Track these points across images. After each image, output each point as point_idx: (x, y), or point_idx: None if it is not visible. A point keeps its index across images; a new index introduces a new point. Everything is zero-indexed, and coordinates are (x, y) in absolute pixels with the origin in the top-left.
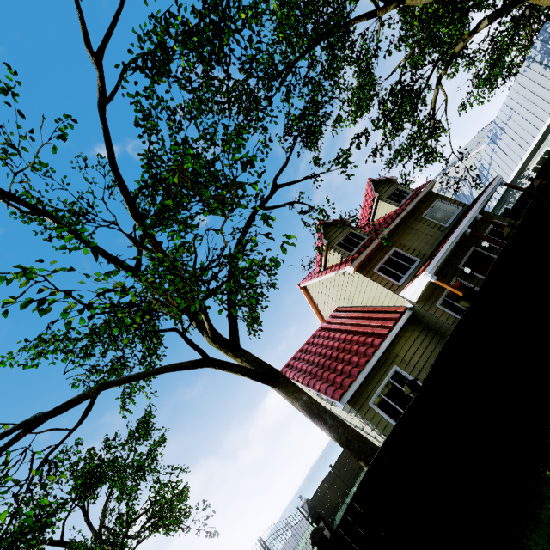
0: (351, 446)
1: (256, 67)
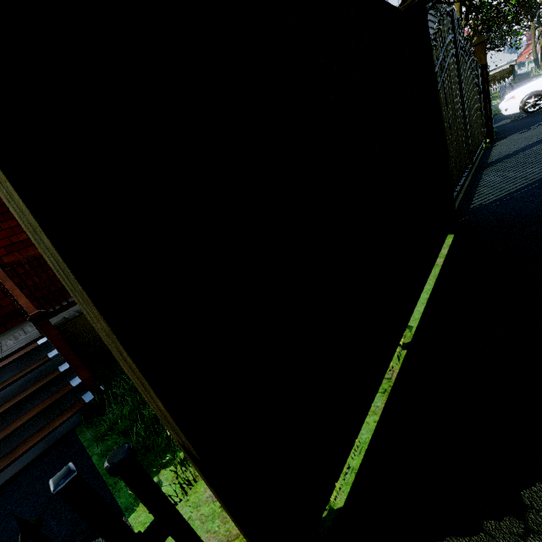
0: None
1: None
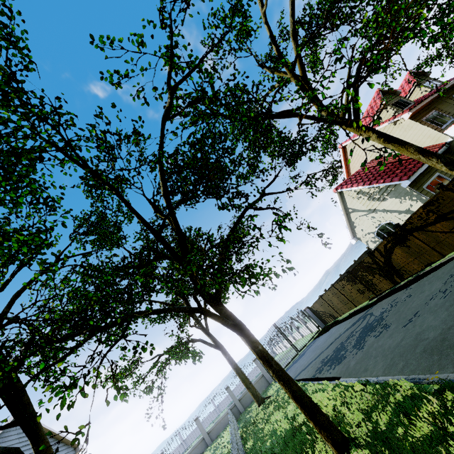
0: None
1: None
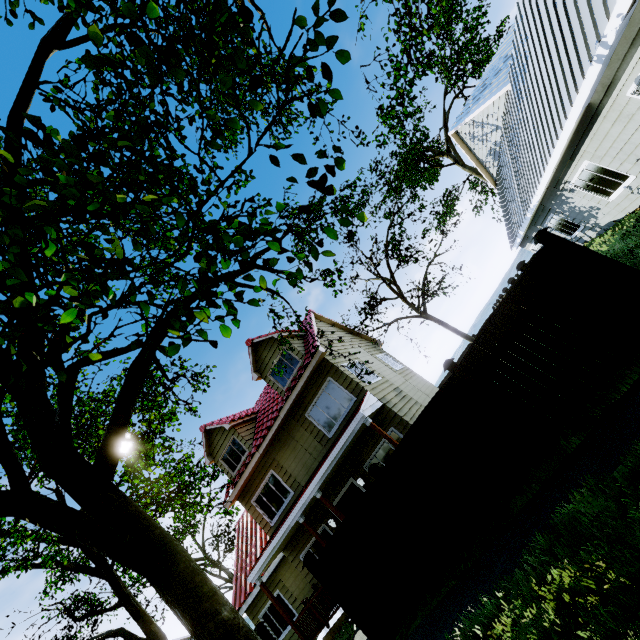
0: None
1: None
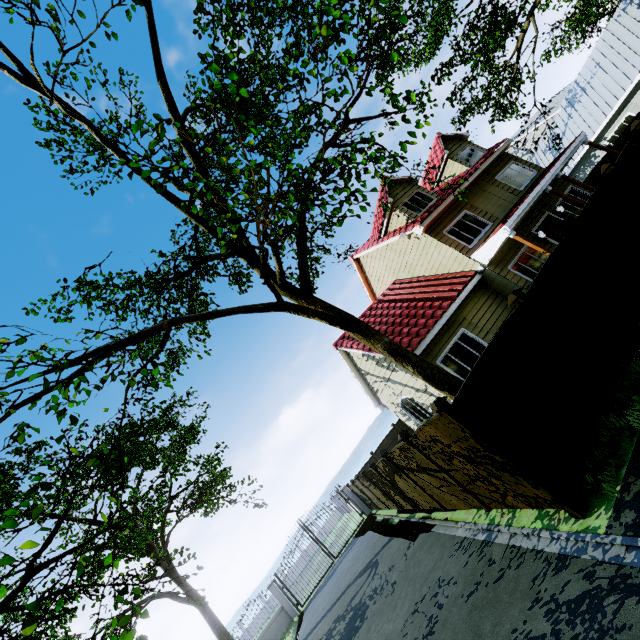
0: (435, 378)
1: None
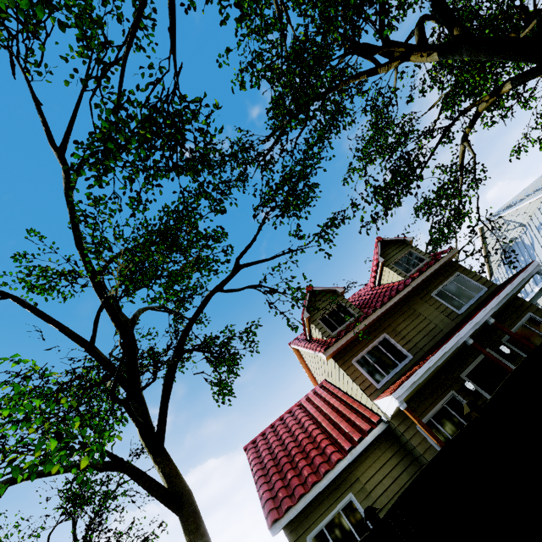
0: None
1: (214, 151)
